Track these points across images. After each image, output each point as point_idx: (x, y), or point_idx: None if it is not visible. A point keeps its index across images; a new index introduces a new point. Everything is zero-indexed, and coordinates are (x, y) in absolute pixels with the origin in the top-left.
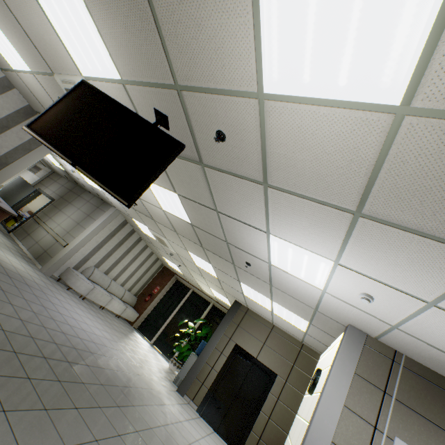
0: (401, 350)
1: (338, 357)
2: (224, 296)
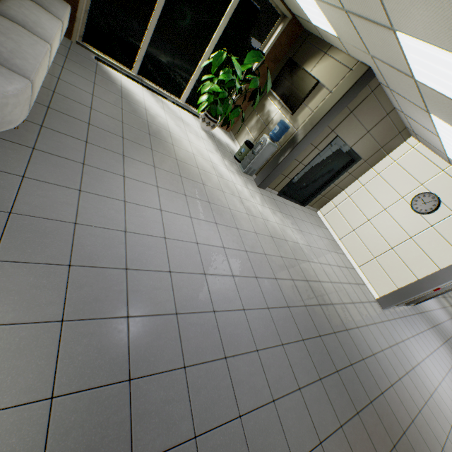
0: None
1: None
2: (335, 33)
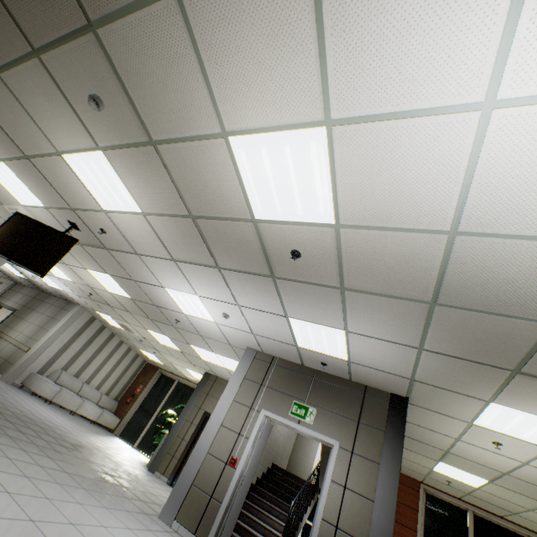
0: (275, 354)
1: (236, 370)
2: (199, 373)
